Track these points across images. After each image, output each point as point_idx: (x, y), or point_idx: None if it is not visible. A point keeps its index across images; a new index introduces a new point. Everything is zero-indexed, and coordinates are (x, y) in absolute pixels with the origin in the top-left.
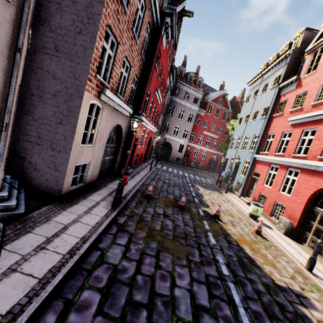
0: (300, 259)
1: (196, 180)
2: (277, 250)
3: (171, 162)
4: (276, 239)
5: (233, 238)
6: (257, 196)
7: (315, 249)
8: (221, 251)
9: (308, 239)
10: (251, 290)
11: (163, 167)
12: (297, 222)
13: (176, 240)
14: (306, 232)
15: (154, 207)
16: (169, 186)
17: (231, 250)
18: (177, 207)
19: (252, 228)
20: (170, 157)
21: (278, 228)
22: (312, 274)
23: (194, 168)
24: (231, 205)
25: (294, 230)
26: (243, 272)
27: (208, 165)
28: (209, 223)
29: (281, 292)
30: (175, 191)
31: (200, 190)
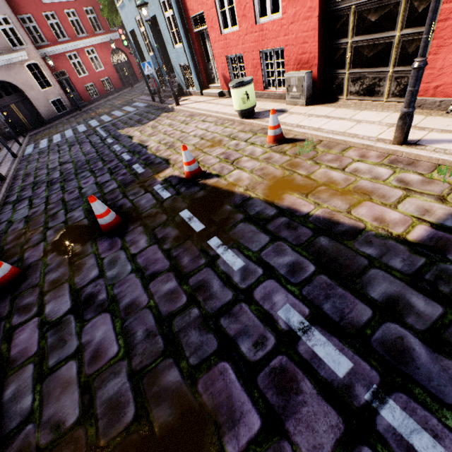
0: (369, 132)
1: (118, 121)
2: (328, 146)
3: (54, 121)
4: (309, 125)
5: (260, 200)
6: (226, 68)
7: (411, 91)
8: (272, 277)
9: (346, 84)
10: (432, 359)
11: (40, 145)
12: (317, 65)
13: (152, 404)
14: (338, 72)
15: (39, 305)
16: (66, 186)
17: (281, 243)
18: (105, 235)
19: (263, 139)
20: (39, 111)
21: (292, 102)
22: (412, 145)
23: (103, 99)
24: (201, 120)
25: (318, 83)
26: (357, 296)
27: (120, 77)
28: (194, 210)
29: (448, 260)
30: (85, 184)
31: (133, 136)
